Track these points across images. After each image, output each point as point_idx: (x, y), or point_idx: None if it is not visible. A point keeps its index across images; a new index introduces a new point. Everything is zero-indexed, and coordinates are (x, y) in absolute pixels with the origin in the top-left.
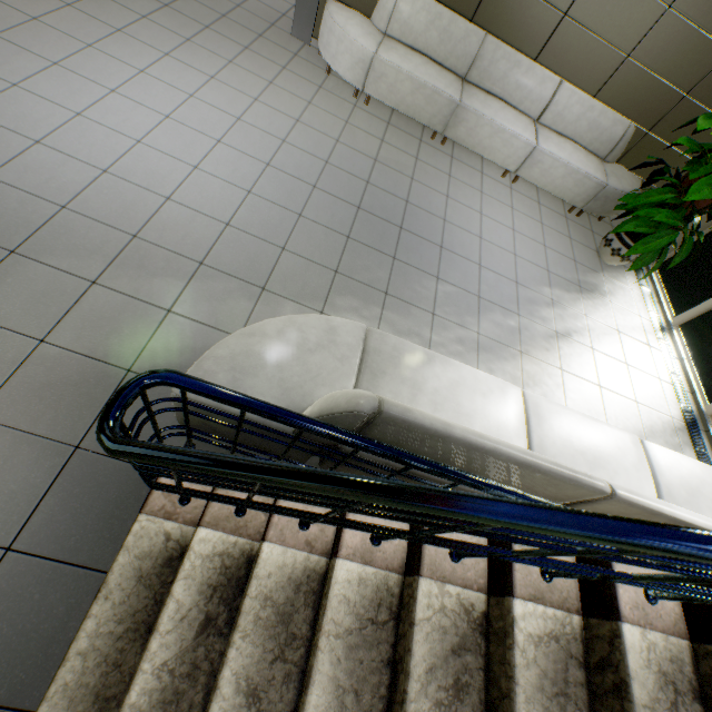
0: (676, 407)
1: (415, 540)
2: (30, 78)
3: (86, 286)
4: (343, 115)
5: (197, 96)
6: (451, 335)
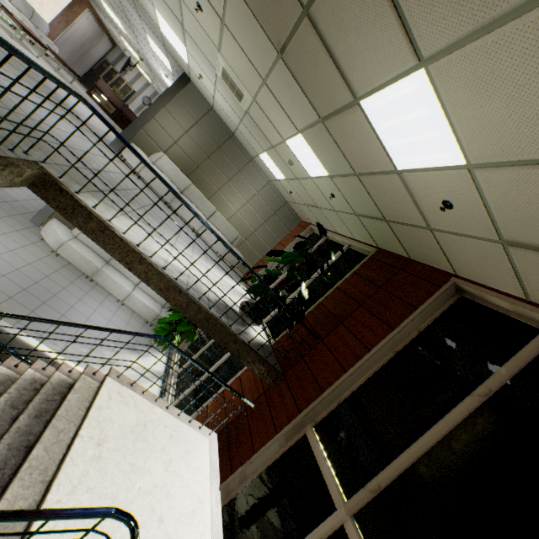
0: None
1: None
2: None
3: None
4: (40, 256)
5: None
6: (46, 345)
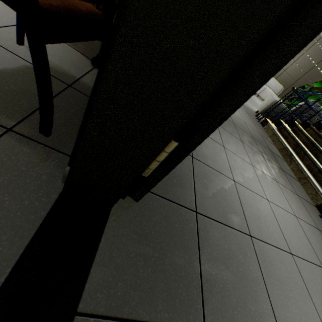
0: None
1: None
2: None
3: None
4: None
5: None
6: None
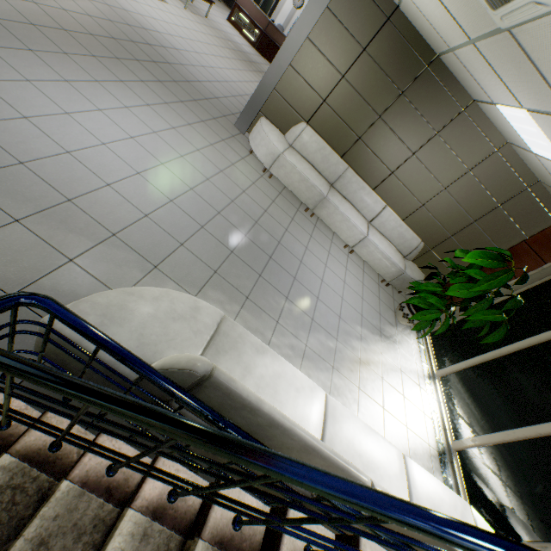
0: (433, 438)
1: (206, 498)
2: (43, 81)
3: (8, 221)
4: (252, 178)
5: (159, 134)
6: (286, 341)
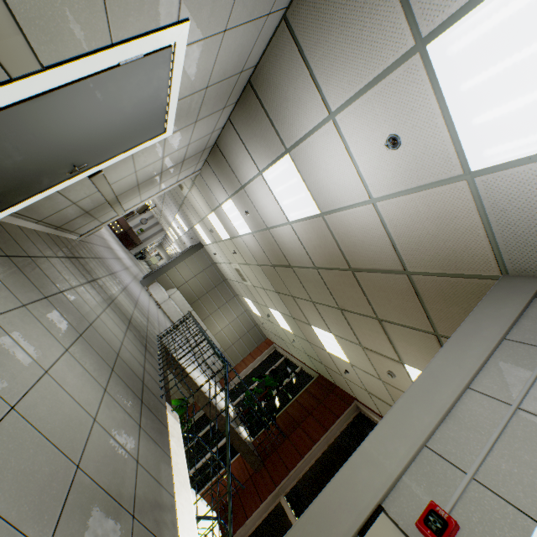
0: None
1: None
2: None
3: None
4: None
5: None
6: None
